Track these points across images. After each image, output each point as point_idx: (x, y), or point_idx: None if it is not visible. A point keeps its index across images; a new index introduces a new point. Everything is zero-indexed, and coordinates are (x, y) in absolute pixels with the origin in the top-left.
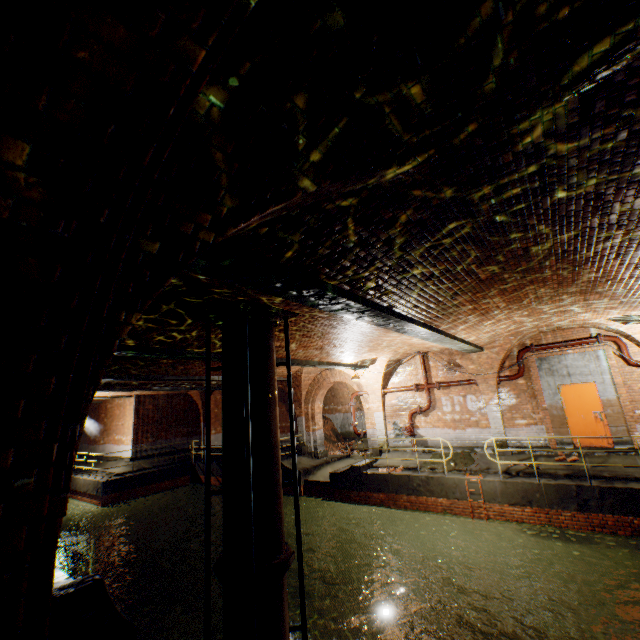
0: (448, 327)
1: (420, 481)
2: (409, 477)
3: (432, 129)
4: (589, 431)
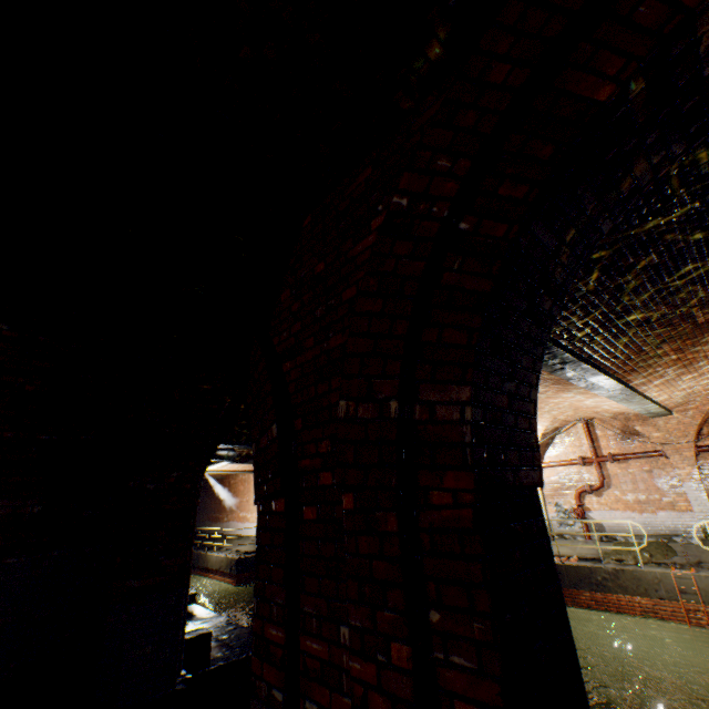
0: (639, 382)
1: (606, 574)
2: (590, 568)
3: (702, 183)
4: None
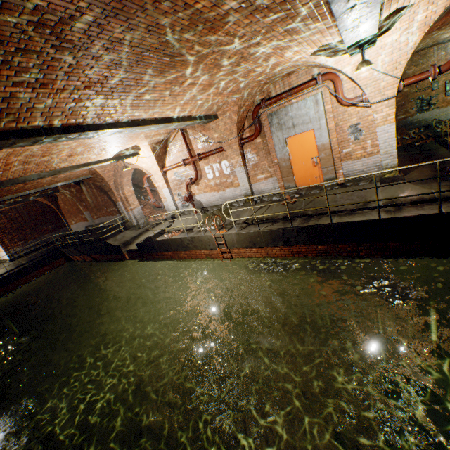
0: (88, 119)
1: (188, 241)
2: (181, 240)
3: None
4: (308, 175)
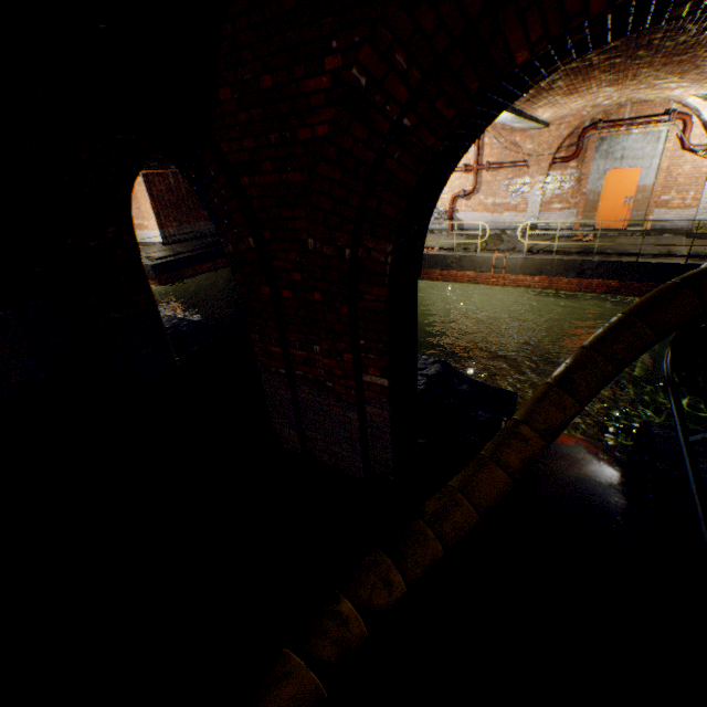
0: (530, 109)
1: (454, 260)
2: (445, 257)
3: None
4: (612, 216)
